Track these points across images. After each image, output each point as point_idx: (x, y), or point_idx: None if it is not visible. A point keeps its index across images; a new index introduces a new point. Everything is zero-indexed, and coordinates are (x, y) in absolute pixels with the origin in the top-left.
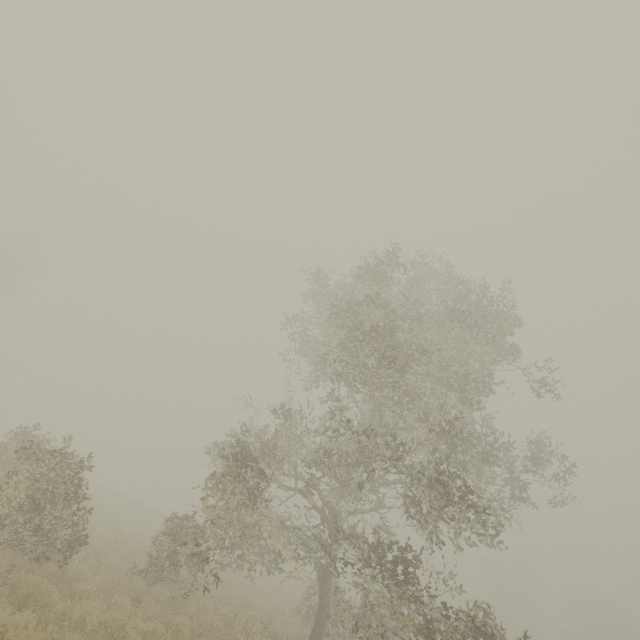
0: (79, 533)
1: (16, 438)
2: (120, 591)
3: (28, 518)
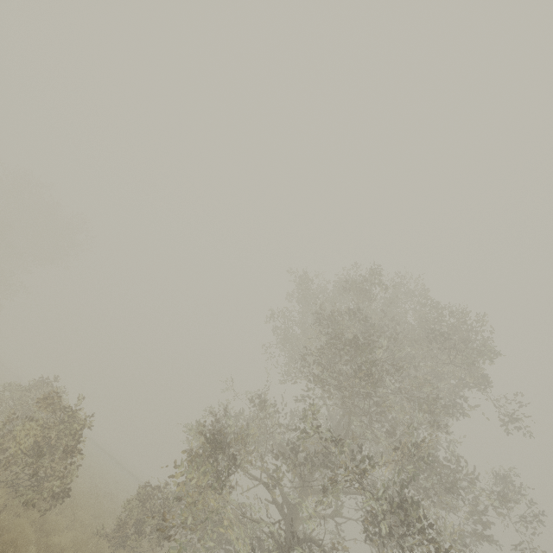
0: (65, 485)
1: (35, 384)
2: (87, 552)
3: (28, 462)
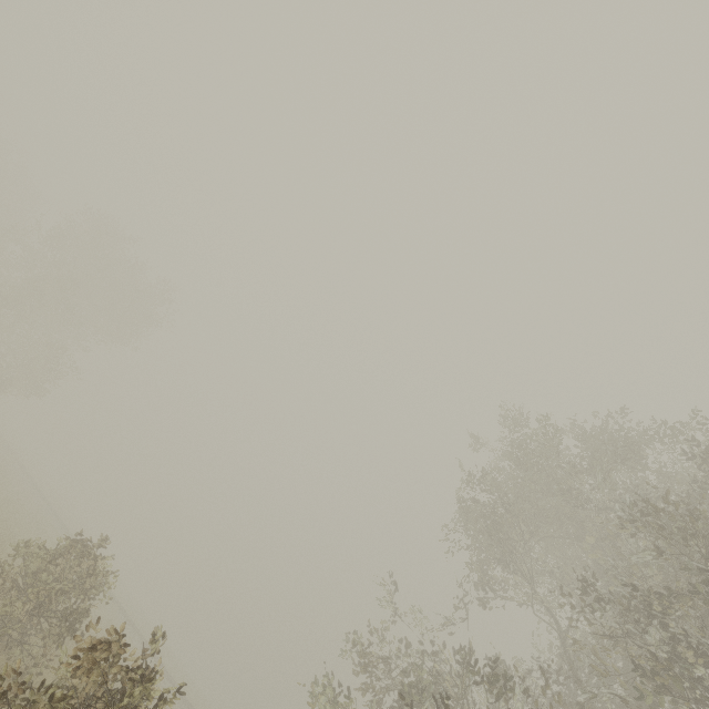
0: None
1: (67, 548)
2: None
3: None
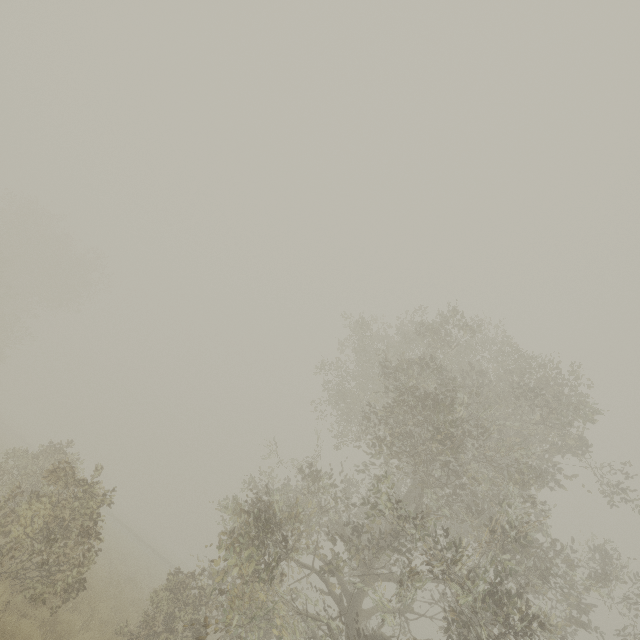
0: (81, 575)
1: (43, 450)
2: None
3: (36, 549)
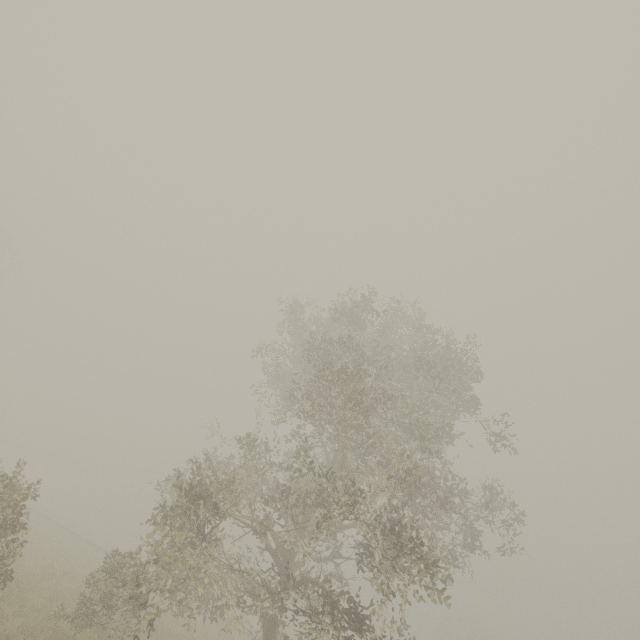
0: (6, 566)
1: None
2: (42, 636)
3: None
